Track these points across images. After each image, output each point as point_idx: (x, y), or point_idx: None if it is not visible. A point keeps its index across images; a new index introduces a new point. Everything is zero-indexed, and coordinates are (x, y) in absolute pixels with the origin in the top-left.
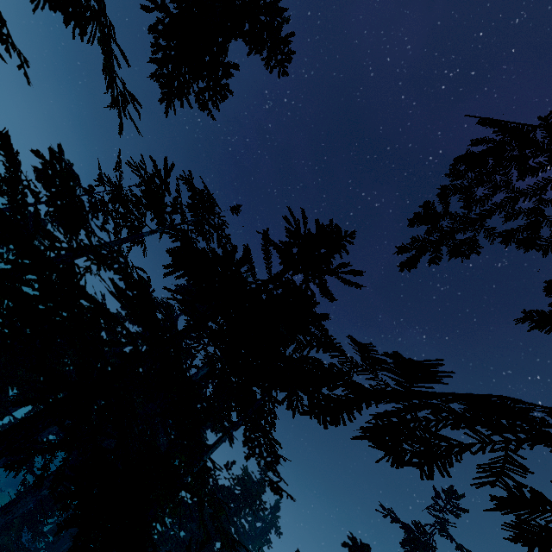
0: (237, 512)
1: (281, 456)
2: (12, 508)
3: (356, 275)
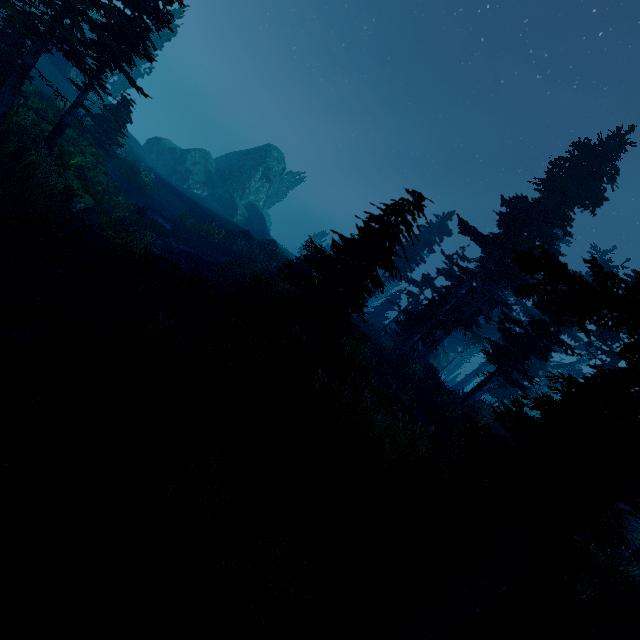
0: None
1: None
2: (487, 365)
3: None
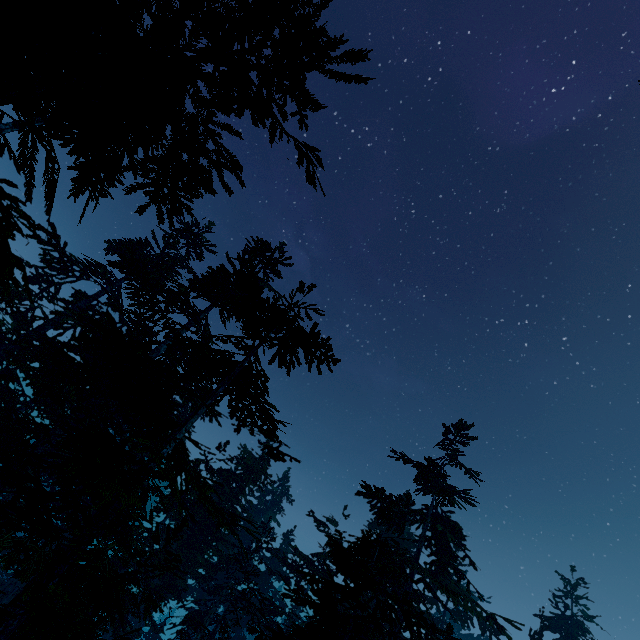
0: (241, 491)
1: (279, 421)
2: None
3: (357, 61)
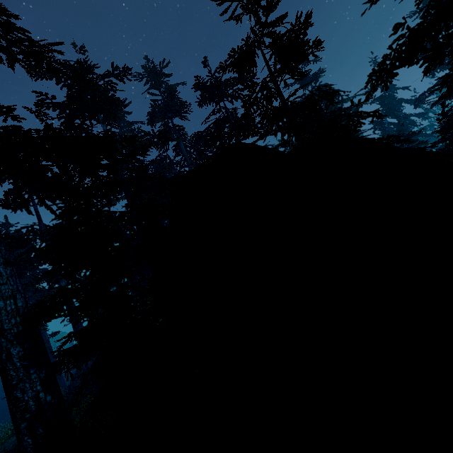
0: None
1: None
2: None
3: None
